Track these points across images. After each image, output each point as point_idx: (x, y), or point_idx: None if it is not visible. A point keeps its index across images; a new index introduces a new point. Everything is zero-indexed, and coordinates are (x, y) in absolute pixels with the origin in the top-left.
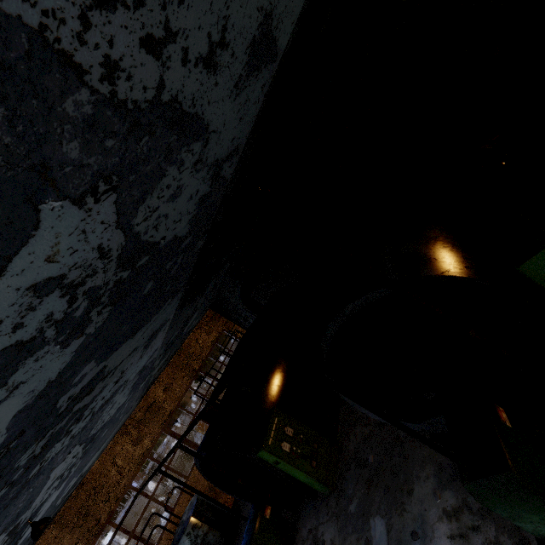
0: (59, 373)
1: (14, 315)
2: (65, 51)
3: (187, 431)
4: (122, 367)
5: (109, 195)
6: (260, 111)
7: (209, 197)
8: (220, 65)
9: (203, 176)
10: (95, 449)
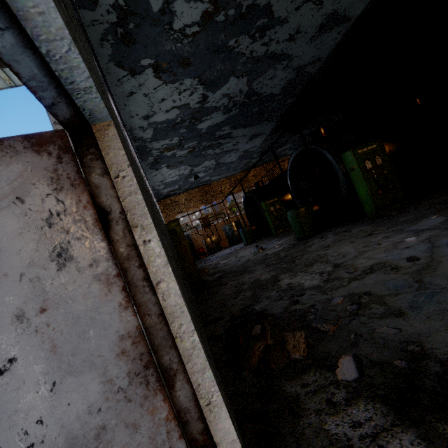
0: (220, 122)
1: (218, 99)
2: (242, 52)
3: (244, 176)
4: (237, 139)
5: (246, 77)
6: (340, 42)
7: (296, 80)
8: (297, 38)
9: (289, 72)
10: (218, 173)
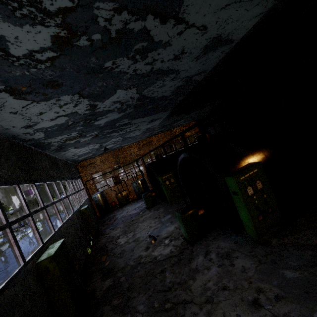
0: (117, 118)
1: (109, 105)
2: (124, 71)
3: (144, 155)
4: (138, 124)
5: (134, 88)
6: (223, 58)
7: (184, 85)
8: (183, 57)
9: (178, 81)
10: (126, 142)
